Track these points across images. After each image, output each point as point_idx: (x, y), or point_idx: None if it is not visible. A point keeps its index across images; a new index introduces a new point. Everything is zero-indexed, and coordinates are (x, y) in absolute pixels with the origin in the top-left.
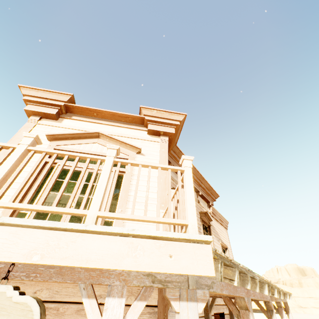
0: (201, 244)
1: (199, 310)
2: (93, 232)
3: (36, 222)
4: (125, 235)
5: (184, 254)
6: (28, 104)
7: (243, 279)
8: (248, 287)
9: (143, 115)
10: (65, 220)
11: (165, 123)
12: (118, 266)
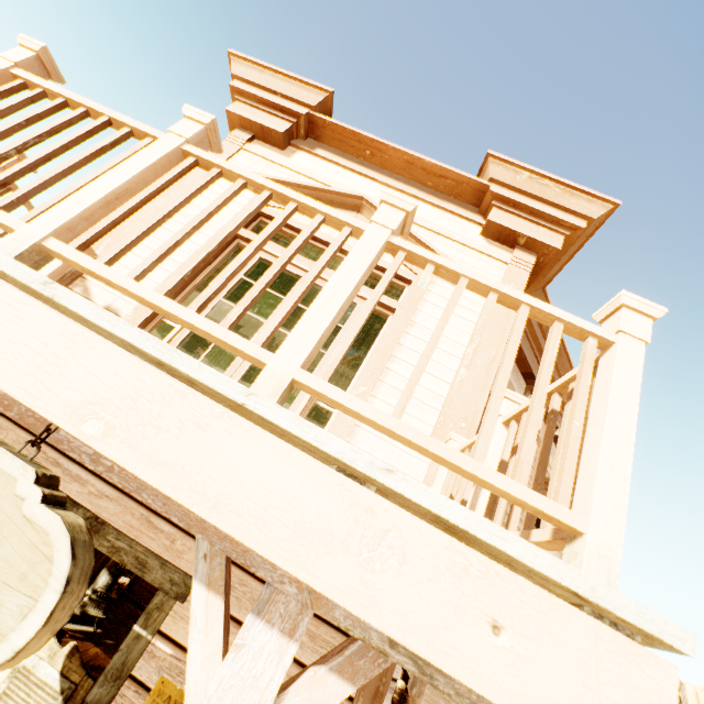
0: (632, 644)
1: None
2: (264, 421)
3: (125, 328)
4: (356, 473)
5: (552, 649)
6: (237, 100)
7: None
8: None
9: (488, 179)
10: (237, 370)
11: (542, 217)
12: (304, 569)
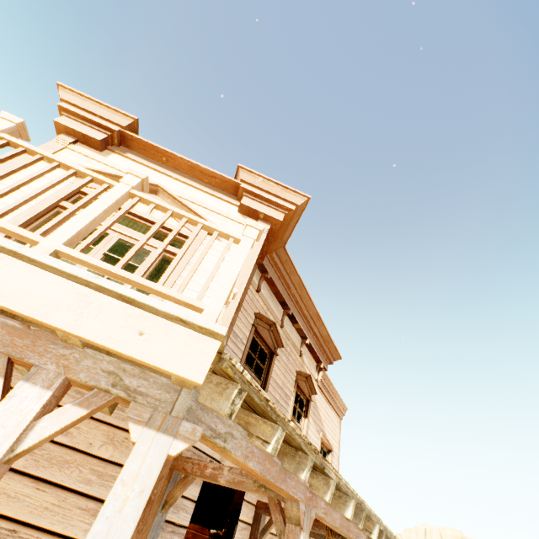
0: (203, 336)
1: (171, 450)
2: (31, 261)
3: None
4: (83, 283)
5: (166, 339)
6: (64, 115)
7: (300, 461)
8: (302, 475)
9: (240, 180)
10: None
11: (272, 203)
12: (43, 317)
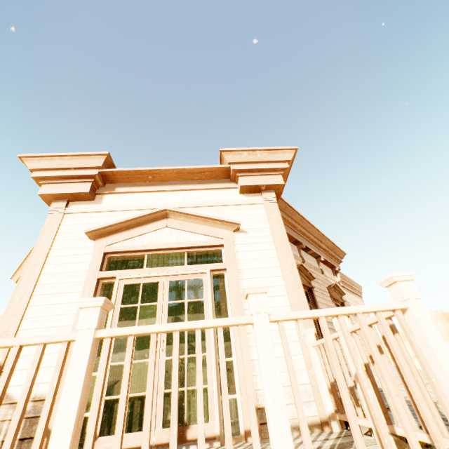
0: None
1: None
2: None
3: None
4: None
5: None
6: (42, 184)
7: None
8: None
9: (228, 163)
10: (158, 377)
11: (265, 170)
12: None
